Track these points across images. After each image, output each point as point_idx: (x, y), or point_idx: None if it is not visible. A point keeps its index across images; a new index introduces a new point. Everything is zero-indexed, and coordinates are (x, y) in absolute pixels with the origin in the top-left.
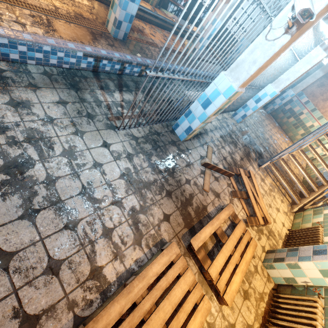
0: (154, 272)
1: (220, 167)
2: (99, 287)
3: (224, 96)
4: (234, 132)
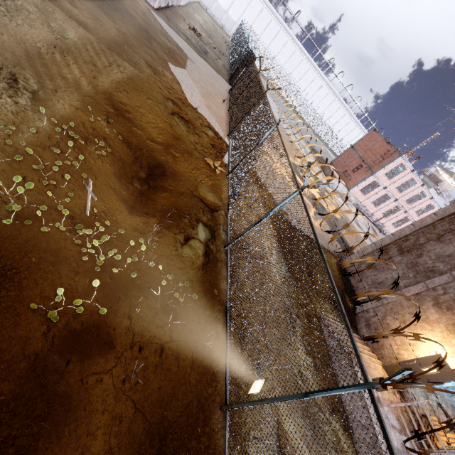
0: (434, 418)
1: (444, 408)
2: (424, 412)
3: (452, 384)
4: (446, 399)
